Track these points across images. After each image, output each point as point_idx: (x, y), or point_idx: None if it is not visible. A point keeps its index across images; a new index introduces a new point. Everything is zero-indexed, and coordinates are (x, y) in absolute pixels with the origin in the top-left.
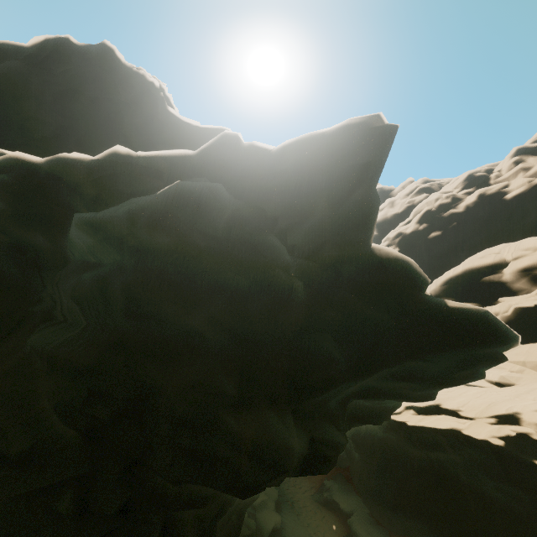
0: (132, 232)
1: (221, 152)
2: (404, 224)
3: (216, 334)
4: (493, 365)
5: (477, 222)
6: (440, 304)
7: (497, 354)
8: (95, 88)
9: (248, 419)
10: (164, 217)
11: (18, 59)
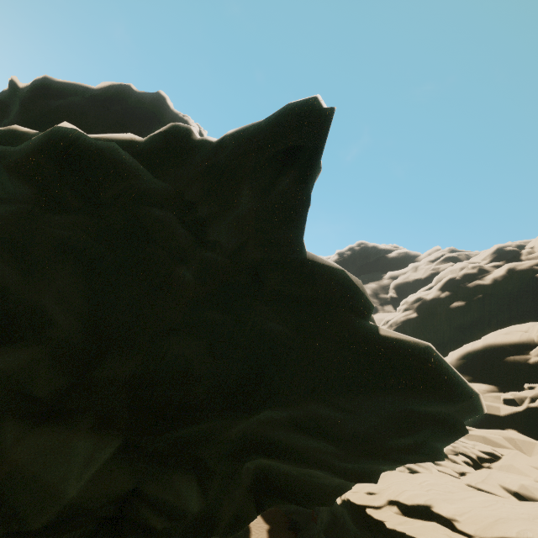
0: (1, 181)
1: (167, 140)
2: (426, 289)
3: (65, 318)
4: (449, 438)
5: (506, 298)
6: (371, 330)
7: (447, 418)
8: (141, 125)
9: (40, 438)
10: (23, 159)
11: (85, 97)
